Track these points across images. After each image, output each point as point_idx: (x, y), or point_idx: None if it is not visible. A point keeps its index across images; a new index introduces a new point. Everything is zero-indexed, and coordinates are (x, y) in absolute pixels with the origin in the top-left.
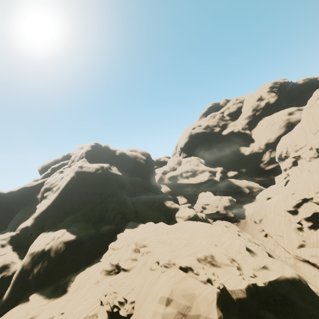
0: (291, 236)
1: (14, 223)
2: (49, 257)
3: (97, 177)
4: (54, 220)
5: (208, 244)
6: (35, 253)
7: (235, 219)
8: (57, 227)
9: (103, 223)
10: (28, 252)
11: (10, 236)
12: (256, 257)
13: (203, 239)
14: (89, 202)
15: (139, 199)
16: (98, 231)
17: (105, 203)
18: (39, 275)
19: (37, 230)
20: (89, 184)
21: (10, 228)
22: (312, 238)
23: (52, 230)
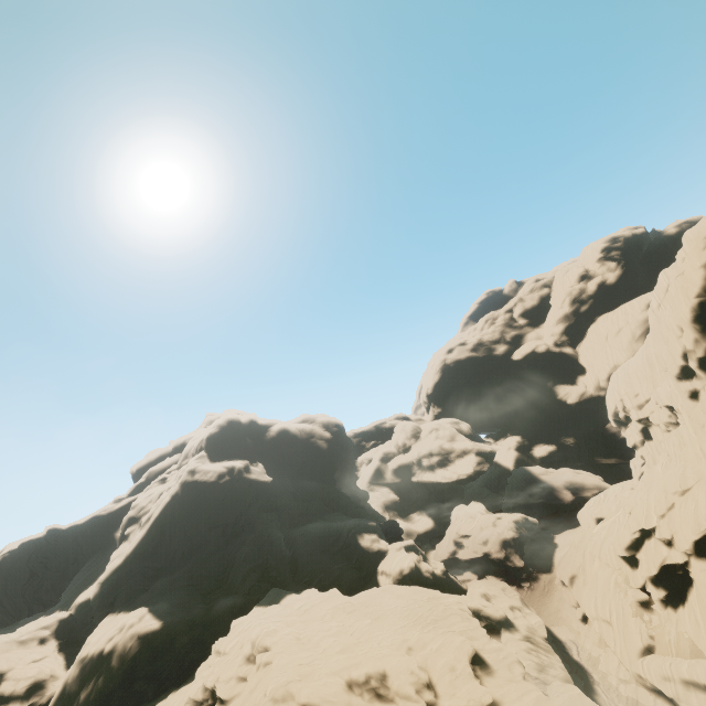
0: (627, 622)
1: (71, 592)
2: (109, 668)
3: (220, 492)
4: (134, 586)
5: (393, 648)
6: (88, 658)
7: (527, 572)
8: (136, 602)
9: (224, 590)
10: (77, 656)
11: (59, 619)
12: (488, 681)
13: (388, 635)
14: (203, 545)
15: (306, 532)
16: (210, 609)
17: (232, 546)
18: (87, 705)
19: (102, 608)
20: (204, 507)
21: (62, 603)
22: (668, 629)
23: (126, 609)
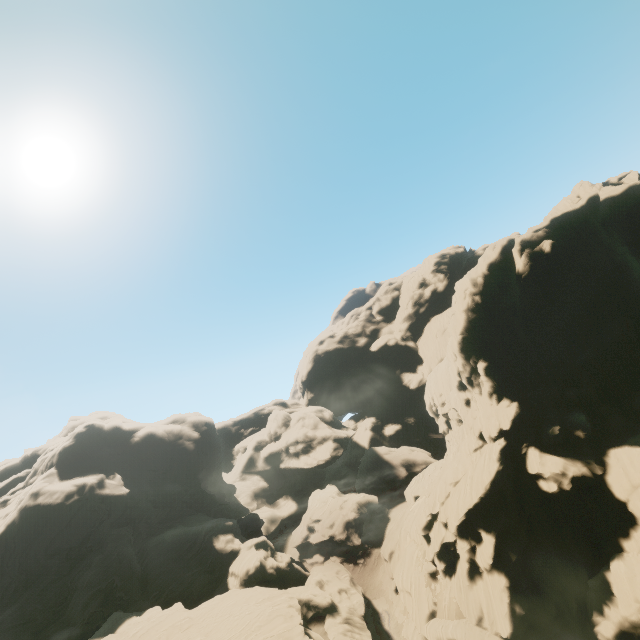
0: (421, 592)
1: None
2: None
3: (66, 514)
4: None
5: None
6: None
7: (363, 549)
8: None
9: (60, 623)
10: None
11: None
12: None
13: None
14: (41, 575)
15: (161, 542)
16: None
17: (76, 571)
18: None
19: None
20: (46, 533)
21: None
22: (445, 595)
23: None
